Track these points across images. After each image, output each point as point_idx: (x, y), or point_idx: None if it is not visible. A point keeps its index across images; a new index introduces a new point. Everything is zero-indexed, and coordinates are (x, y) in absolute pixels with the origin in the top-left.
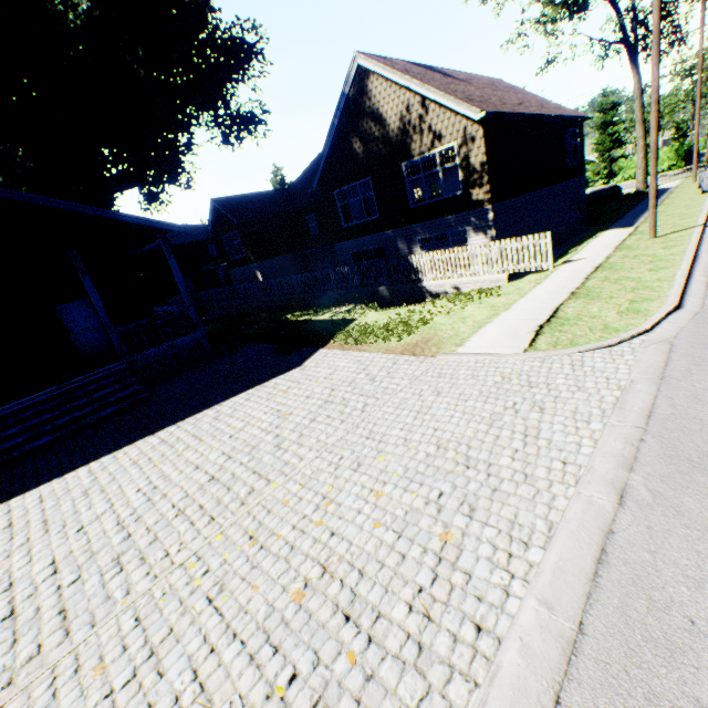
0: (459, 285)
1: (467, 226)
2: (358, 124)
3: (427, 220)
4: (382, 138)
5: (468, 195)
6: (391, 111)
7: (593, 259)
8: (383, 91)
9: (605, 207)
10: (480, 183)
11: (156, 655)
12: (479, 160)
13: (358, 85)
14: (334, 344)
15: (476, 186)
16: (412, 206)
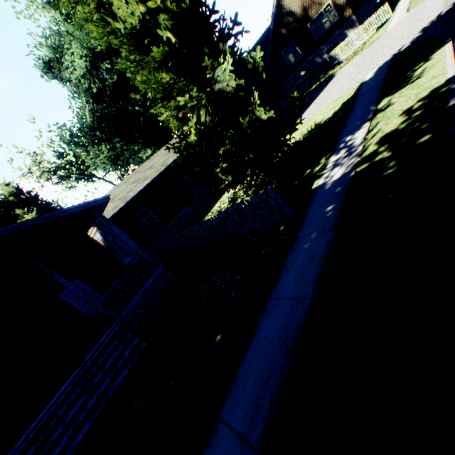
0: (356, 49)
1: (345, 31)
2: (281, 22)
3: (326, 41)
4: (294, 21)
5: (341, 18)
6: (295, 7)
7: (405, 3)
8: (289, 2)
9: (389, 3)
10: (345, 10)
11: (387, 48)
12: (342, 2)
13: (277, 7)
14: (337, 72)
15: (344, 12)
16: (317, 40)
